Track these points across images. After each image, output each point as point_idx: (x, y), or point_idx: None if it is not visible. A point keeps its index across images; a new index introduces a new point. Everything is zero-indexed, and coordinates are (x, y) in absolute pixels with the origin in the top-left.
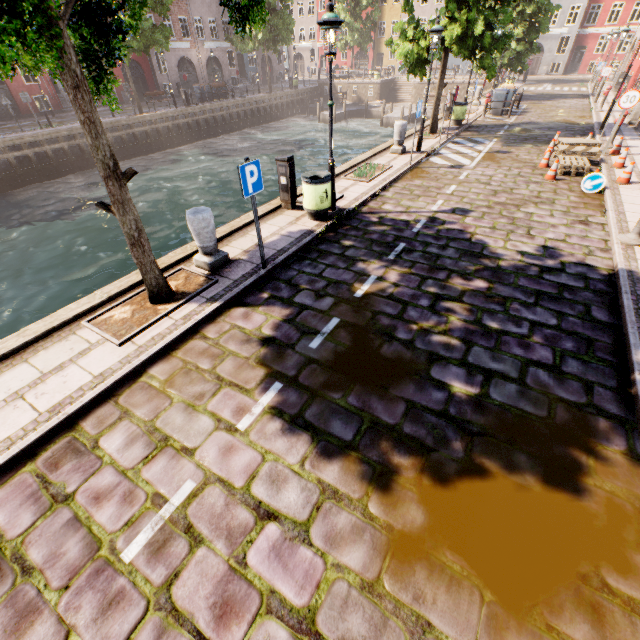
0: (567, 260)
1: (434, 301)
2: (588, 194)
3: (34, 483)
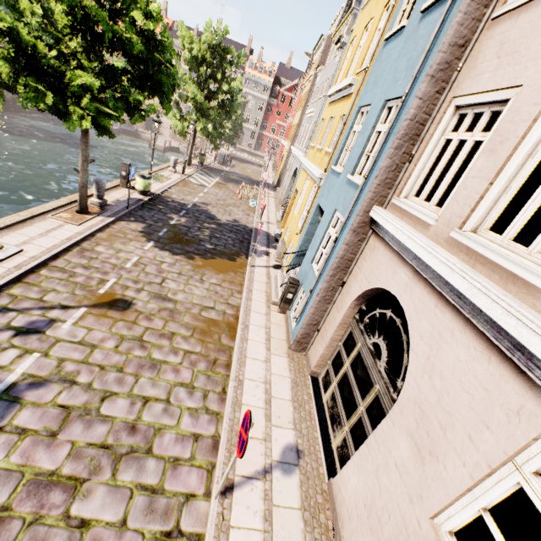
0: (241, 224)
1: (199, 228)
2: (251, 207)
3: (79, 255)
